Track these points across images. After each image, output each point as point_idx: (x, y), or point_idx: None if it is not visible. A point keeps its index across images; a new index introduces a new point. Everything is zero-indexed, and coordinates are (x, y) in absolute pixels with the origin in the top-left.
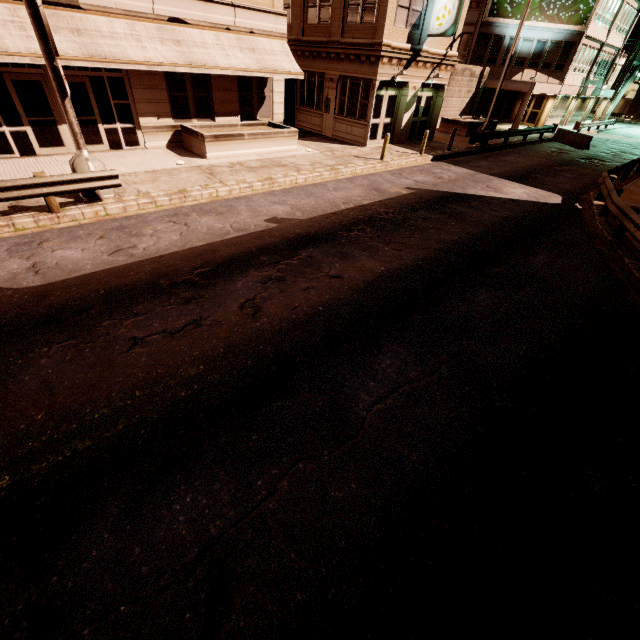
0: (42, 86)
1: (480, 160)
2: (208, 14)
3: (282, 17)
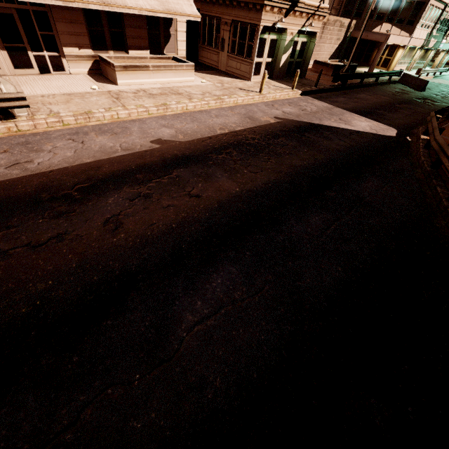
0: None
1: (339, 96)
2: None
3: None
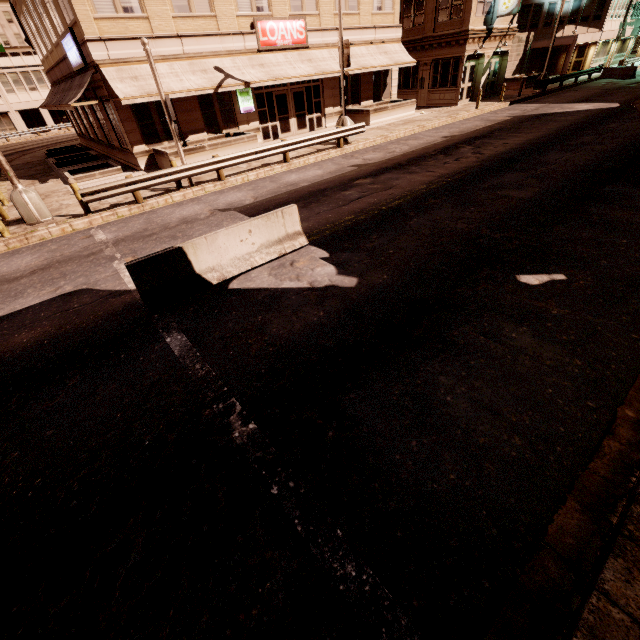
0: (286, 97)
1: (546, 98)
2: (362, 36)
3: (399, 28)
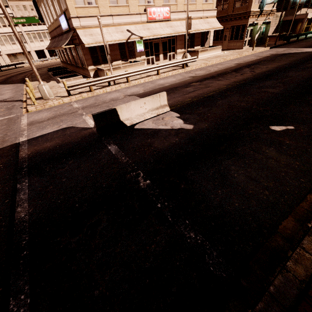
0: (158, 44)
1: (289, 45)
2: (197, 15)
3: (215, 10)
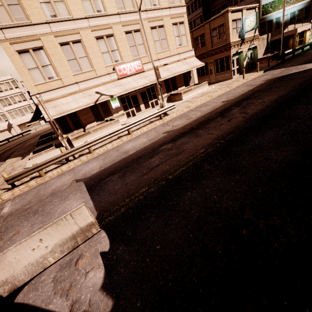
0: (136, 95)
1: (286, 64)
2: (173, 59)
3: (192, 50)
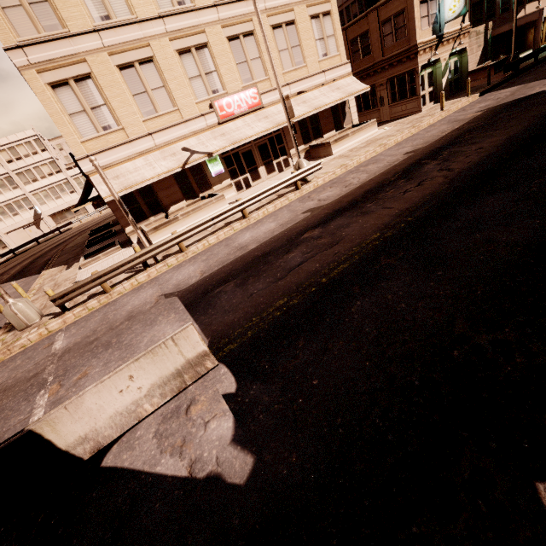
0: (251, 151)
1: (522, 78)
2: (313, 82)
3: (347, 64)
